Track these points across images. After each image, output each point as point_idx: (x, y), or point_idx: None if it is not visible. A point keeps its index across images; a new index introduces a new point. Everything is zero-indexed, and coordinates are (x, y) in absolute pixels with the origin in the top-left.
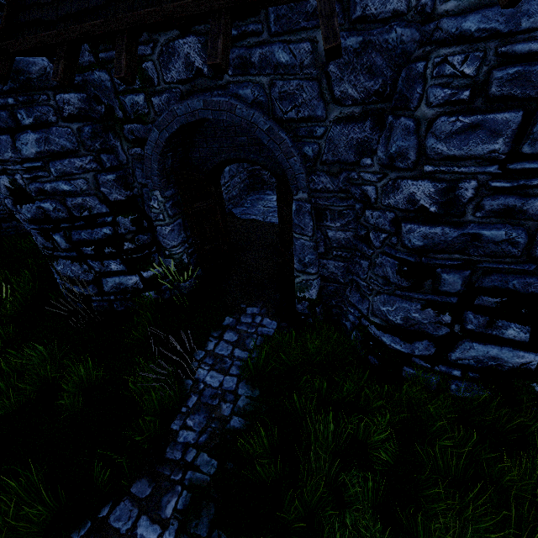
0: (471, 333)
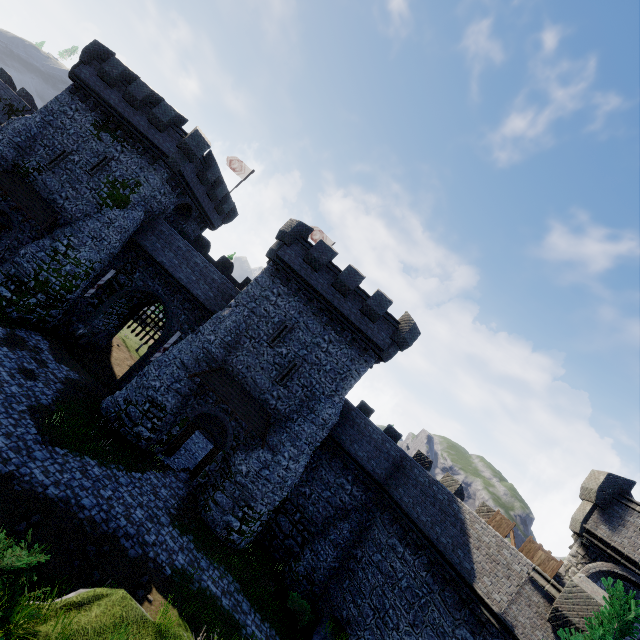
0: (5, 285)
